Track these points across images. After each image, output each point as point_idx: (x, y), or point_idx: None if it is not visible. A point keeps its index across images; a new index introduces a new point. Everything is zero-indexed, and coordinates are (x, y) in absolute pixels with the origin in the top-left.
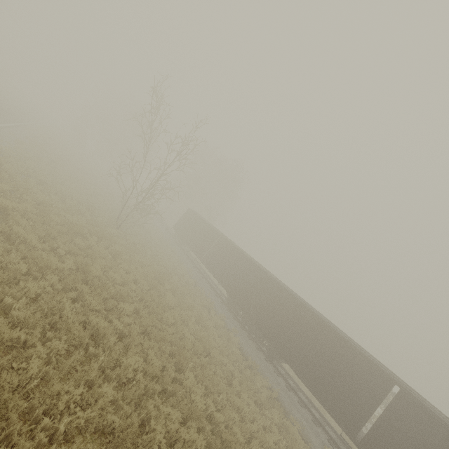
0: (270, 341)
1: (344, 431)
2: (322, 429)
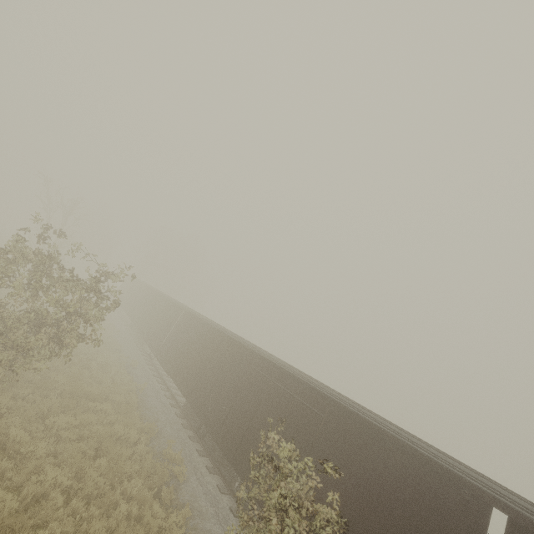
0: (139, 330)
1: (152, 351)
2: (153, 367)
